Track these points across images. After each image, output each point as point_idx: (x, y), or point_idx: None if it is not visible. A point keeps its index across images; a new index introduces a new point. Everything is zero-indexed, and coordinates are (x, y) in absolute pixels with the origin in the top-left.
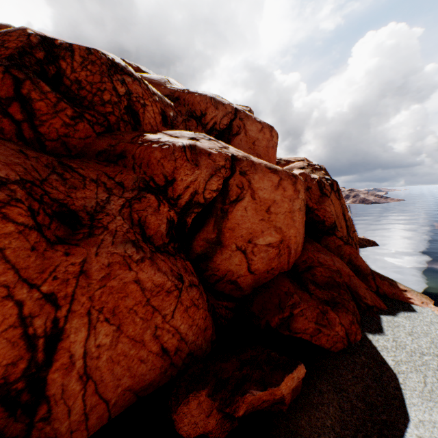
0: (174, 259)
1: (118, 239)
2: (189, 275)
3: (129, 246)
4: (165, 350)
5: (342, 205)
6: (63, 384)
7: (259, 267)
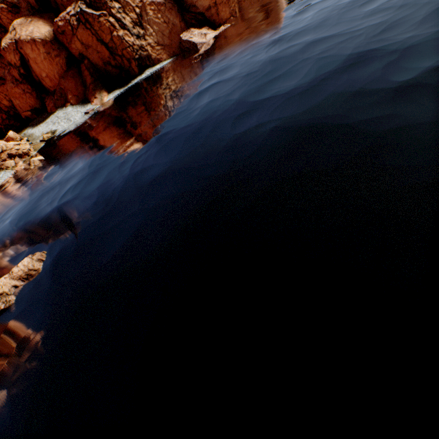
0: (25, 85)
1: (10, 83)
2: (28, 90)
3: (13, 84)
4: (31, 106)
5: (97, 33)
6: (18, 108)
7: (50, 86)
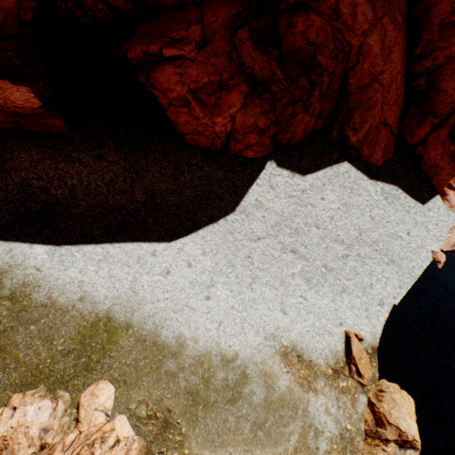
0: None
1: None
2: None
3: None
4: None
5: None
6: None
7: None
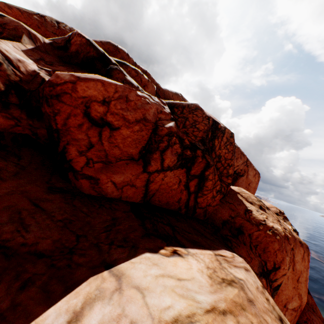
0: None
1: None
2: None
3: None
4: None
5: None
6: None
7: None
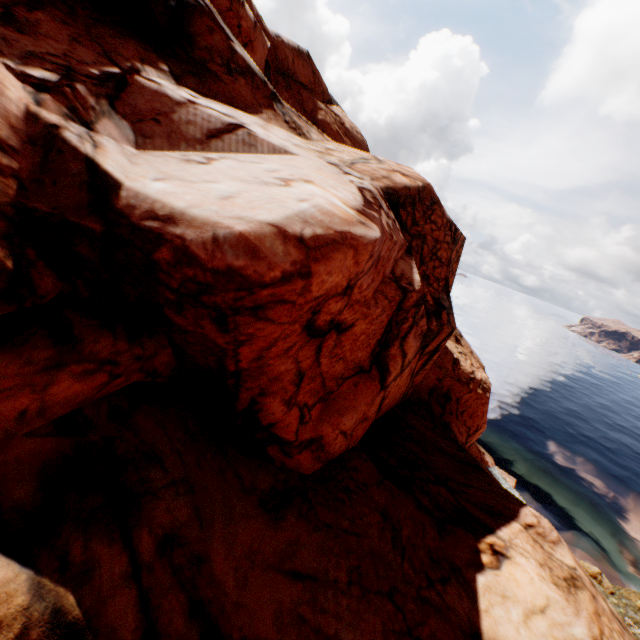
0: None
1: None
2: None
3: None
4: None
5: None
6: None
7: None
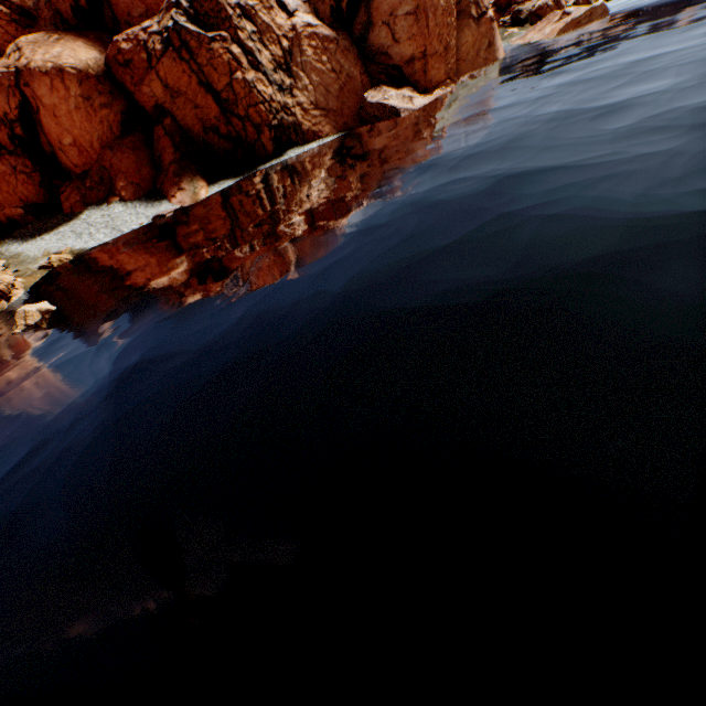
0: (20, 159)
1: None
2: (25, 168)
3: None
4: (24, 201)
5: (201, 69)
6: None
7: (77, 163)
